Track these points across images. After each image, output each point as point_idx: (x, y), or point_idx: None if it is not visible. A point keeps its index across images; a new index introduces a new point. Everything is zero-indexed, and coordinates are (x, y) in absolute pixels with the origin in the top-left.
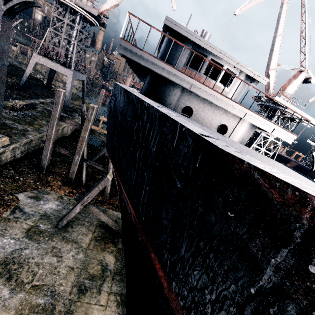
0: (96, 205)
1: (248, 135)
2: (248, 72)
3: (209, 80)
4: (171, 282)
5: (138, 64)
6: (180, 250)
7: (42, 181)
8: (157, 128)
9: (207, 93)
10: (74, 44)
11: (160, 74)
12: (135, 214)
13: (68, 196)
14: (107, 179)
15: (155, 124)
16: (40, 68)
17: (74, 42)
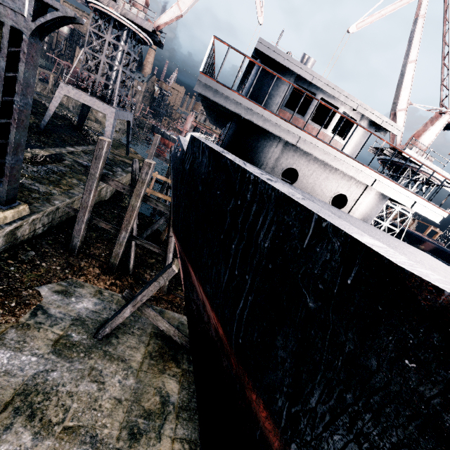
0: (149, 304)
1: (376, 210)
2: (374, 117)
3: (317, 128)
4: (288, 442)
5: (220, 107)
6: (309, 400)
7: (72, 267)
8: (271, 214)
9: (320, 150)
10: (118, 70)
11: (255, 122)
12: (223, 331)
13: (109, 289)
14: (171, 270)
15: (269, 208)
16: (66, 102)
17: (118, 67)
